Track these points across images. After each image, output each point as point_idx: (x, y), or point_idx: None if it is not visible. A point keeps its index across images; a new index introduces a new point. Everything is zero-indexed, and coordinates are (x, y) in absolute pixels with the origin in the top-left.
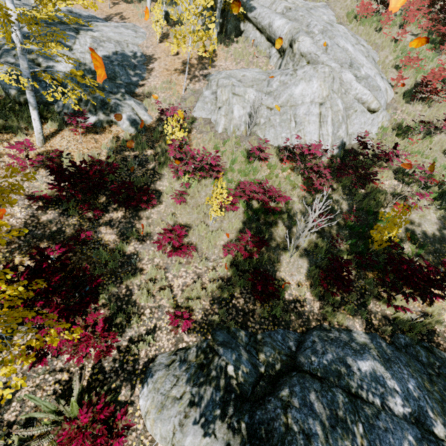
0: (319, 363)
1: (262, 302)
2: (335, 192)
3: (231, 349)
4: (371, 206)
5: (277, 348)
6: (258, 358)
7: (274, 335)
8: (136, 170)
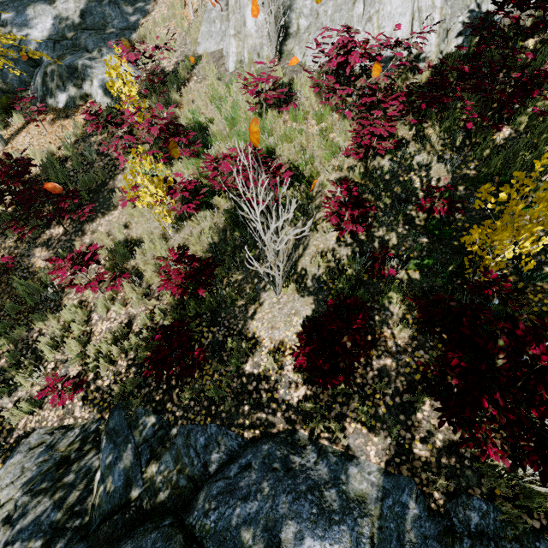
0: (220, 518)
1: (202, 373)
2: (422, 148)
3: (114, 445)
4: (511, 170)
5: (183, 460)
6: (143, 471)
7: (194, 435)
8: (97, 162)
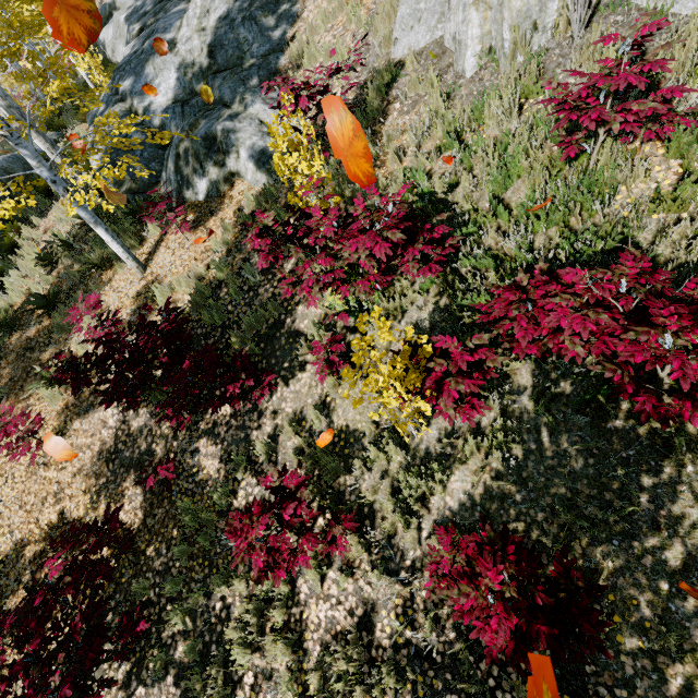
0: None
1: None
2: None
3: None
4: None
5: None
6: None
7: None
8: (263, 285)
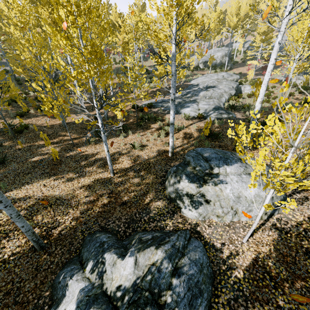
0: None
1: None
2: None
3: None
4: None
5: None
6: None
7: None
8: None
